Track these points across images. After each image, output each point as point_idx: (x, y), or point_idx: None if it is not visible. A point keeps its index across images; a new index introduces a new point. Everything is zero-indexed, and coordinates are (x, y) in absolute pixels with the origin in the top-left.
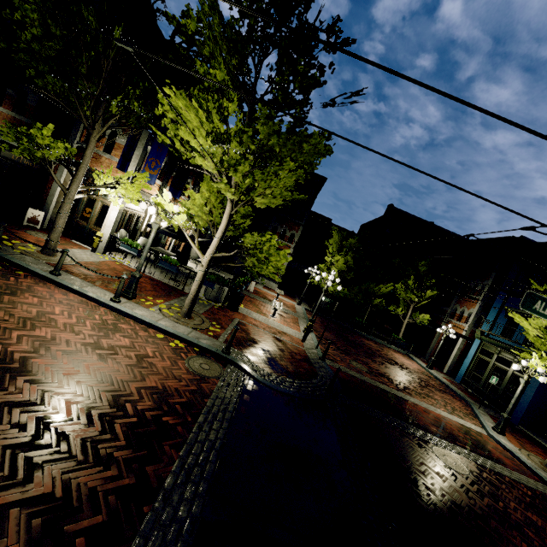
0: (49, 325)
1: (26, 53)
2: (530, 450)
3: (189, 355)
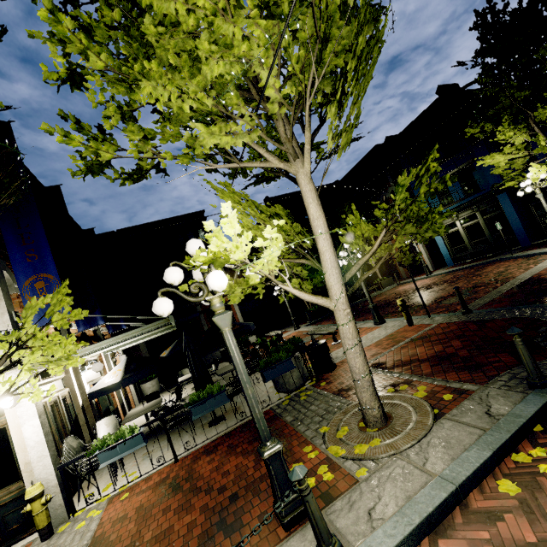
0: None
1: None
2: None
3: None
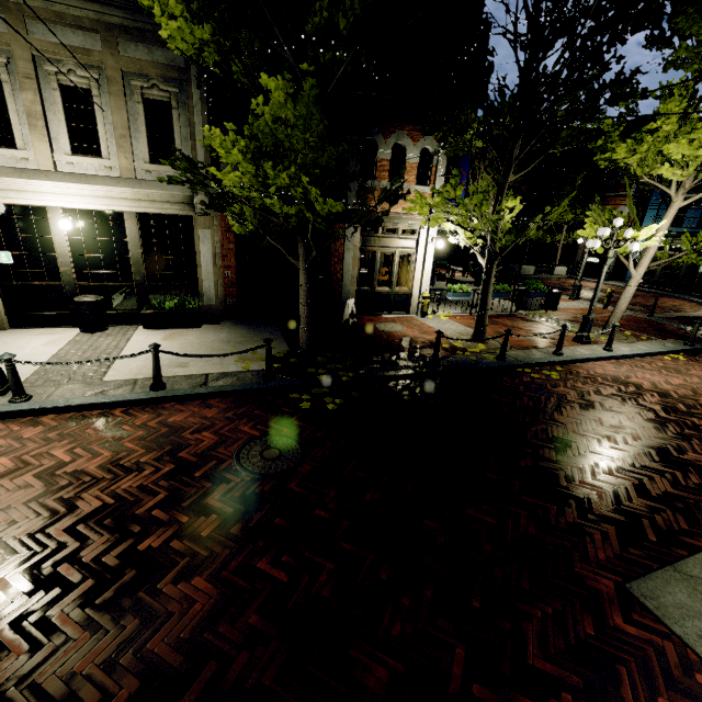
0: (698, 389)
1: (570, 101)
2: None
3: (701, 360)
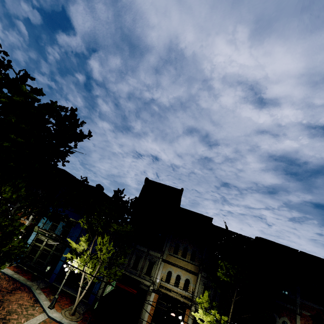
0: None
1: None
2: (63, 306)
3: None
